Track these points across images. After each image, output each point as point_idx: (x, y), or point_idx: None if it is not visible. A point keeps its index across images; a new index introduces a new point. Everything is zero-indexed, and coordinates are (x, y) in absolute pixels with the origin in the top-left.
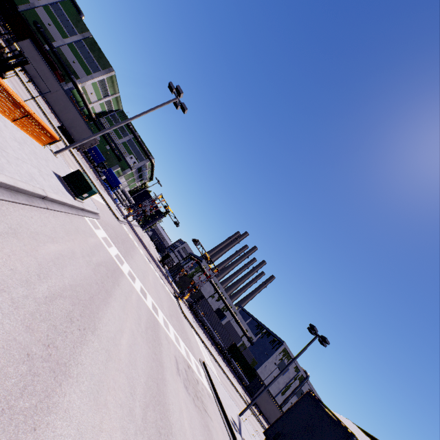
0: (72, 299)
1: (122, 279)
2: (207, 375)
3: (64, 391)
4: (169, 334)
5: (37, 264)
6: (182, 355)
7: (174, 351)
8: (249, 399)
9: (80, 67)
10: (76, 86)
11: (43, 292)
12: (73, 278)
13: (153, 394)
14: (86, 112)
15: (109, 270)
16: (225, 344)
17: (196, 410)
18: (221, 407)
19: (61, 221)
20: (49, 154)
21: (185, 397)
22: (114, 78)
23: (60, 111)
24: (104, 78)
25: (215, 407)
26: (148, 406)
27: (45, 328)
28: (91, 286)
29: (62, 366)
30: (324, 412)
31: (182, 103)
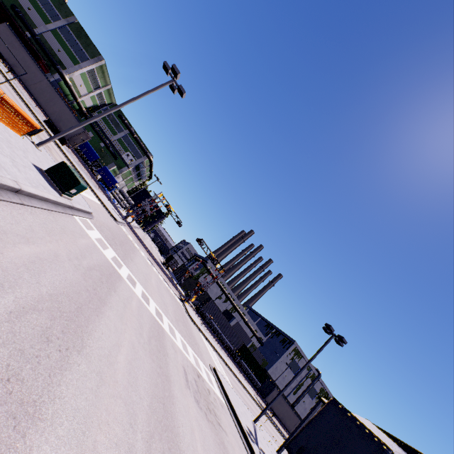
0: (51, 312)
1: (119, 284)
2: (218, 382)
3: (29, 444)
4: (176, 341)
5: (0, 270)
6: (191, 364)
7: (182, 360)
8: (261, 400)
9: (66, 56)
10: (63, 78)
11: (6, 306)
12: (54, 286)
13: (159, 419)
14: (76, 106)
15: (104, 274)
16: (235, 346)
17: (210, 427)
18: (235, 416)
19: (42, 219)
20: (30, 145)
21: (196, 413)
22: (104, 67)
23: (45, 103)
24: (93, 68)
25: (229, 417)
26: (152, 436)
27: (4, 356)
28: (80, 294)
29: (28, 407)
30: (352, 422)
31: (179, 85)
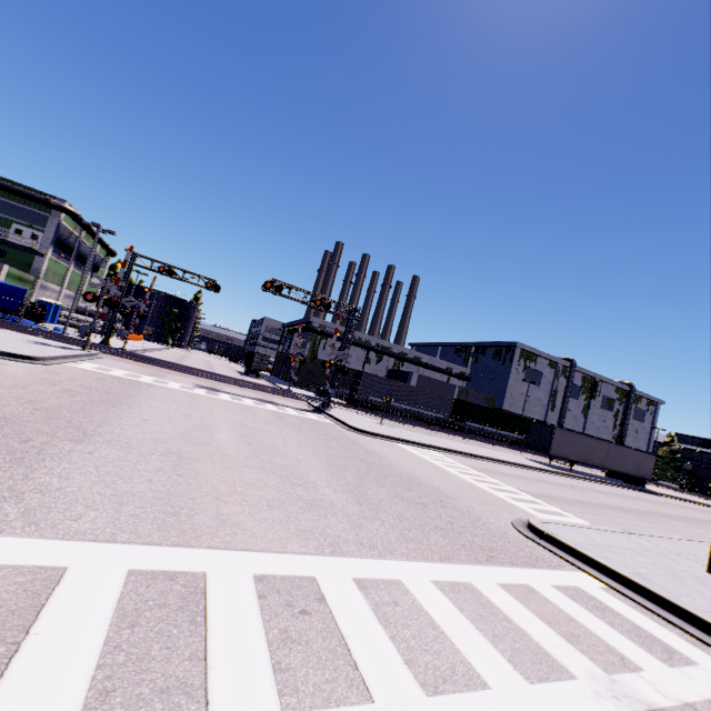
0: None
1: None
2: (604, 577)
3: None
4: None
5: None
6: None
7: None
8: (529, 453)
9: None
10: None
11: None
12: None
13: None
14: None
15: None
16: (444, 411)
17: None
18: None
19: None
20: None
21: None
22: None
23: None
24: None
25: None
26: None
27: None
28: None
29: None
30: None
31: None
